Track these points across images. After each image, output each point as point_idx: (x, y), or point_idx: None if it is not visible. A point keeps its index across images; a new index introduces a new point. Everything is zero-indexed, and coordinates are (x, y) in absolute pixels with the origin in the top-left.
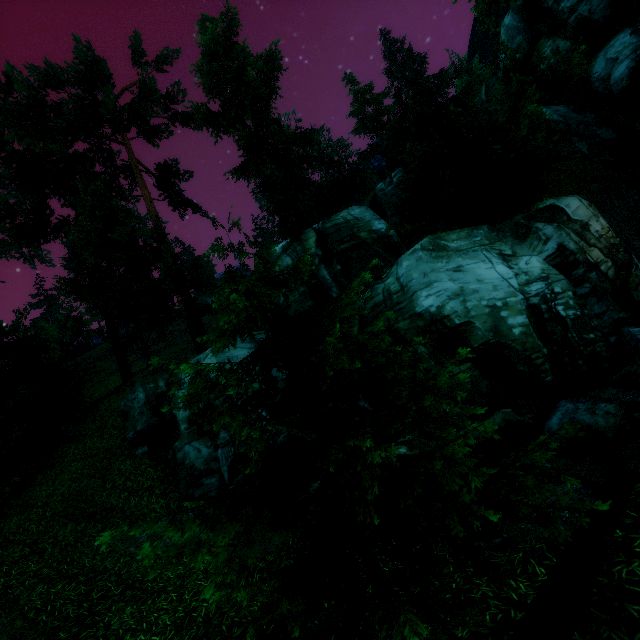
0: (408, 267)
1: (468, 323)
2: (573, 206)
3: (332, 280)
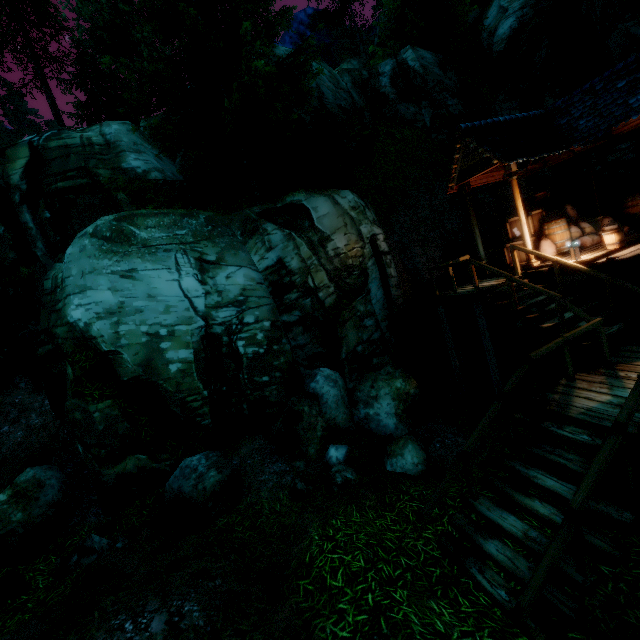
0: (70, 256)
1: (118, 352)
2: (322, 210)
3: (38, 231)
